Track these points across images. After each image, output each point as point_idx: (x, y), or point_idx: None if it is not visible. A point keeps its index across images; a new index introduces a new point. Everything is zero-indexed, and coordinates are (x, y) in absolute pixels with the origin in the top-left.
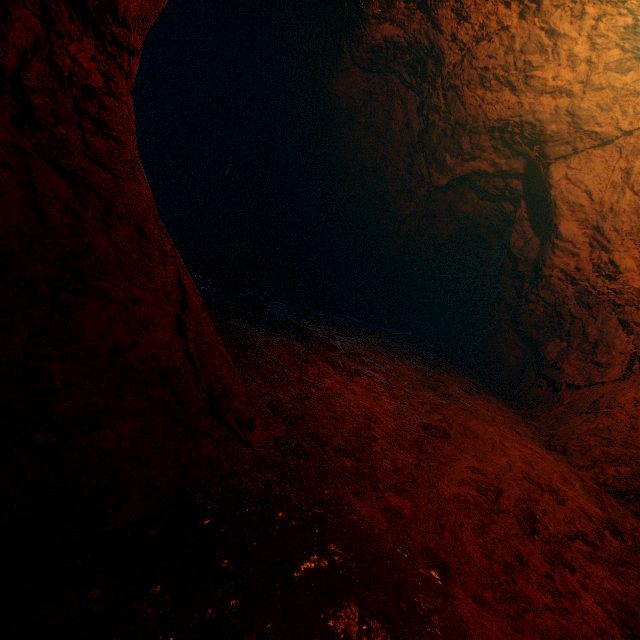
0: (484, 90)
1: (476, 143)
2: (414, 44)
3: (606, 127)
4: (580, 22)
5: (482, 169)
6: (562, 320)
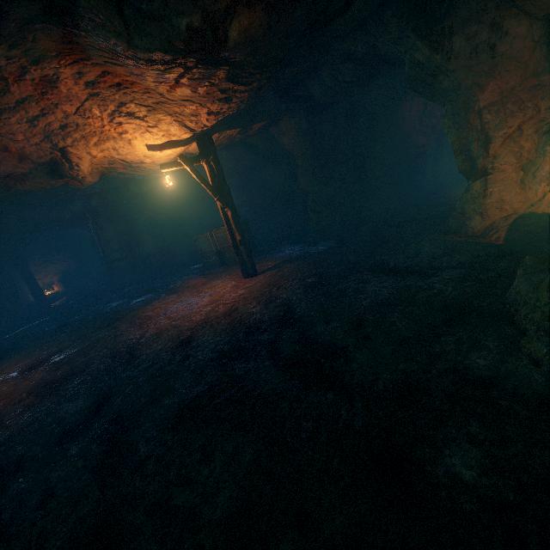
0: None
1: None
2: None
3: None
4: None
5: None
6: None
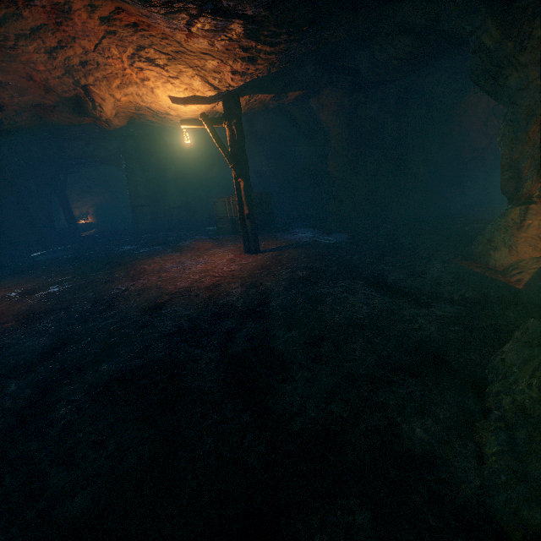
0: None
1: None
2: None
3: None
4: None
5: None
6: None
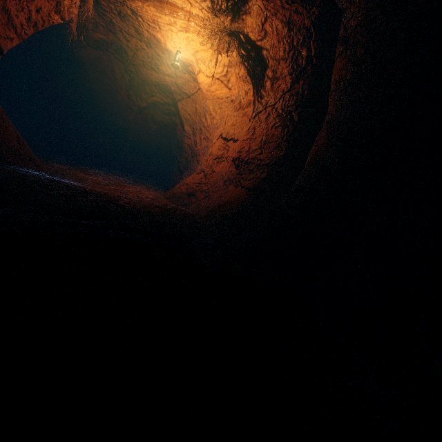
0: (146, 69)
1: (152, 90)
2: (114, 43)
3: (187, 91)
4: (165, 54)
5: (159, 101)
6: (188, 163)
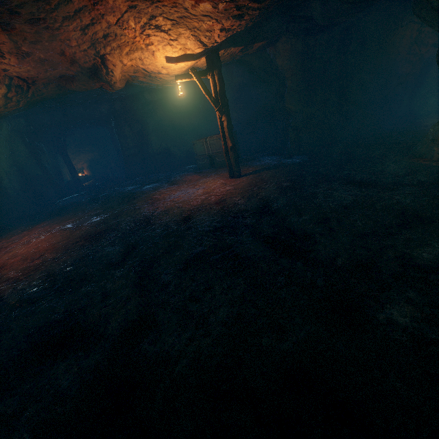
0: None
1: None
2: None
3: None
4: None
5: None
6: None
